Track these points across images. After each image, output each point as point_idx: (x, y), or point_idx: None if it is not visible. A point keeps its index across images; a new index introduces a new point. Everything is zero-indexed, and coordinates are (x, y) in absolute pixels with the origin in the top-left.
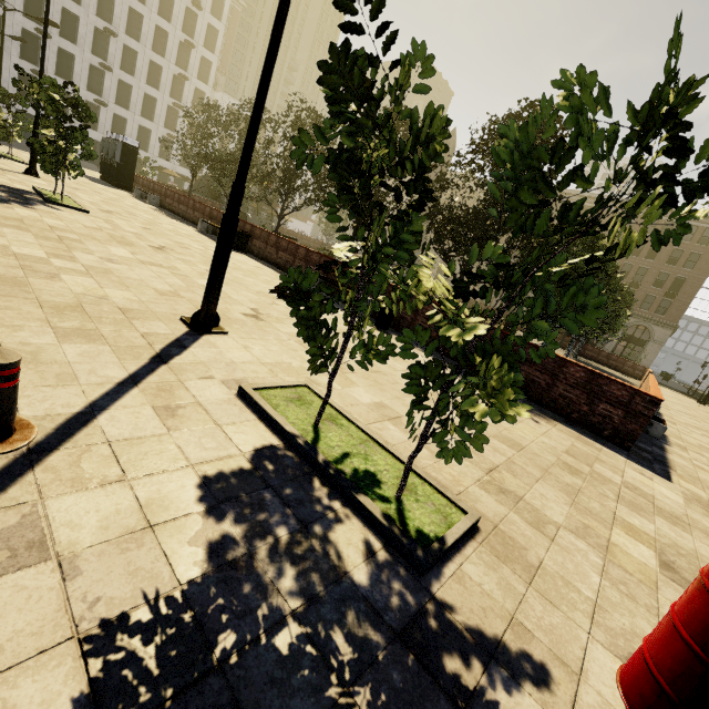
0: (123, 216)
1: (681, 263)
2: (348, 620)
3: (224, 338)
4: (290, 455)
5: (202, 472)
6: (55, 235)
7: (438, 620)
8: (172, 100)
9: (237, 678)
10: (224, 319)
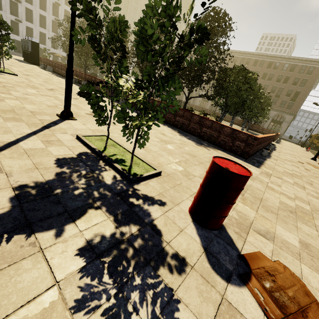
0: (34, 76)
1: (298, 84)
2: (100, 190)
3: (75, 121)
4: (93, 155)
5: (57, 157)
6: (2, 85)
7: (132, 192)
8: (53, 17)
9: (60, 197)
10: (76, 115)
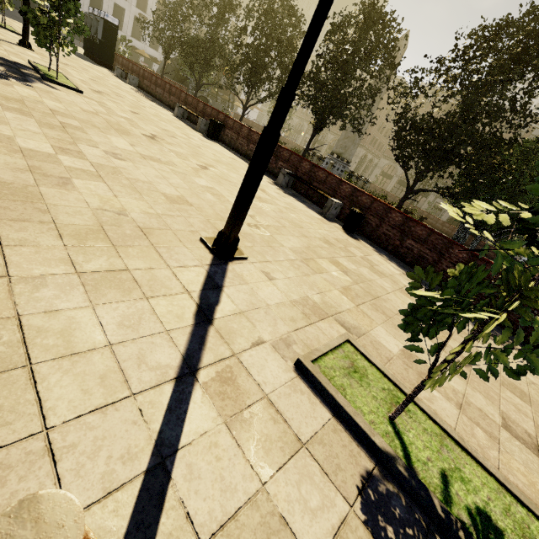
0: (112, 98)
1: None
2: None
3: (246, 265)
4: (393, 491)
5: None
6: (58, 121)
7: None
8: None
9: None
10: None
